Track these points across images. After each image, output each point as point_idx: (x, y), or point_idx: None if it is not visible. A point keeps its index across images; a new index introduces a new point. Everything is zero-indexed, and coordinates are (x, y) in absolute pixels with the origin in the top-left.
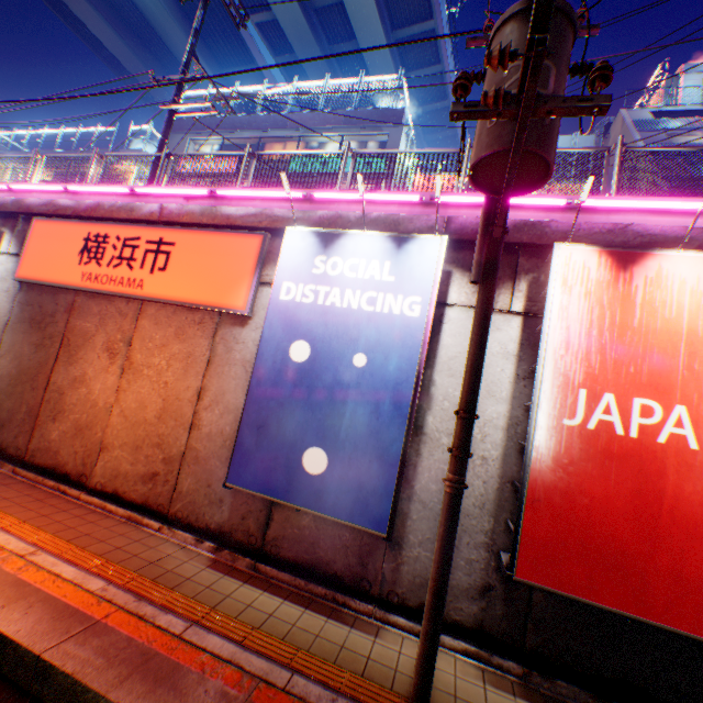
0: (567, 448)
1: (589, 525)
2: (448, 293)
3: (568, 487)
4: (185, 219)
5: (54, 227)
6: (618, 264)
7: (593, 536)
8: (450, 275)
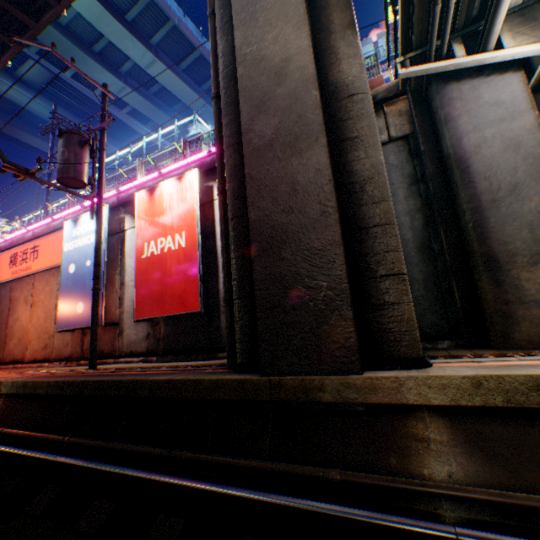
0: (144, 266)
1: (152, 290)
2: (126, 226)
3: (146, 280)
4: (42, 234)
5: (1, 258)
6: (152, 193)
7: (153, 294)
8: (125, 218)
